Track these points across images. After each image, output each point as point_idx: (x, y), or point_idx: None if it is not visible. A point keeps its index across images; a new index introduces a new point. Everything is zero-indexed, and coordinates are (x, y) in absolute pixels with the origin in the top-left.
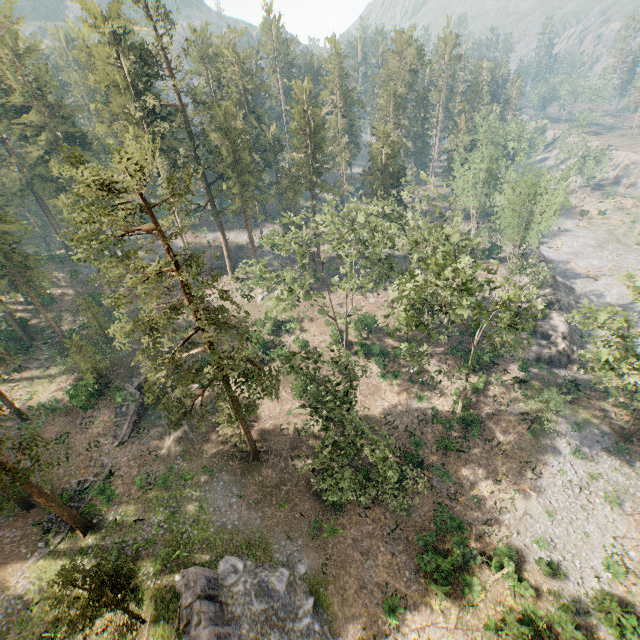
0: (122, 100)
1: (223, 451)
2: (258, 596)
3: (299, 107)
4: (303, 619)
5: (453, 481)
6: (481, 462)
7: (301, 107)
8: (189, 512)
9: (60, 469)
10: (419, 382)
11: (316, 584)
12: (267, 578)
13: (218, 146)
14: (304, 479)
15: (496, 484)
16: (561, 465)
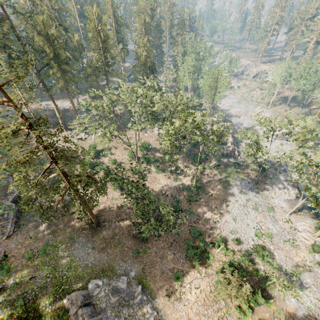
0: None
1: (78, 226)
2: (113, 294)
3: (92, 24)
4: (138, 297)
5: (195, 215)
6: (205, 204)
7: (93, 24)
8: (64, 264)
9: None
10: (175, 172)
11: (141, 278)
12: (116, 284)
13: (42, 45)
14: (126, 230)
15: (213, 212)
16: (236, 198)
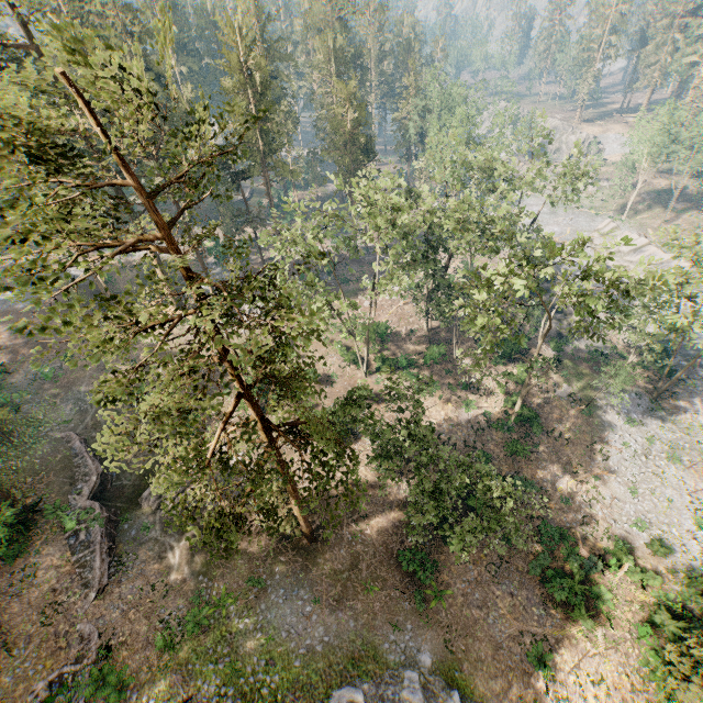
0: None
1: (264, 546)
2: None
3: (234, 55)
4: None
5: (538, 488)
6: (552, 458)
7: (236, 55)
8: (253, 652)
9: (3, 675)
10: (462, 388)
11: (448, 670)
12: (397, 695)
13: None
14: (380, 544)
15: (575, 477)
16: (622, 438)
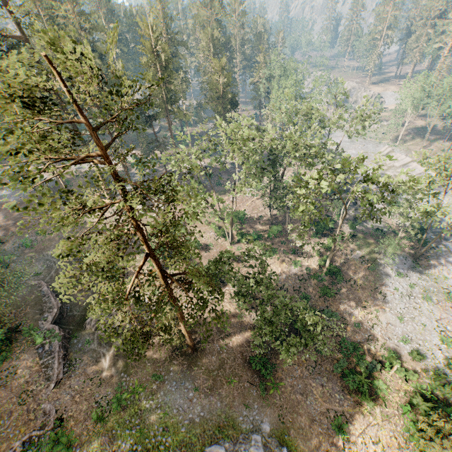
0: None
1: (163, 354)
2: None
3: (148, 42)
4: None
5: (340, 317)
6: (349, 297)
7: (149, 42)
8: (155, 422)
9: None
10: (292, 252)
11: (281, 434)
12: (247, 450)
13: None
14: (238, 353)
15: (364, 310)
16: (394, 285)
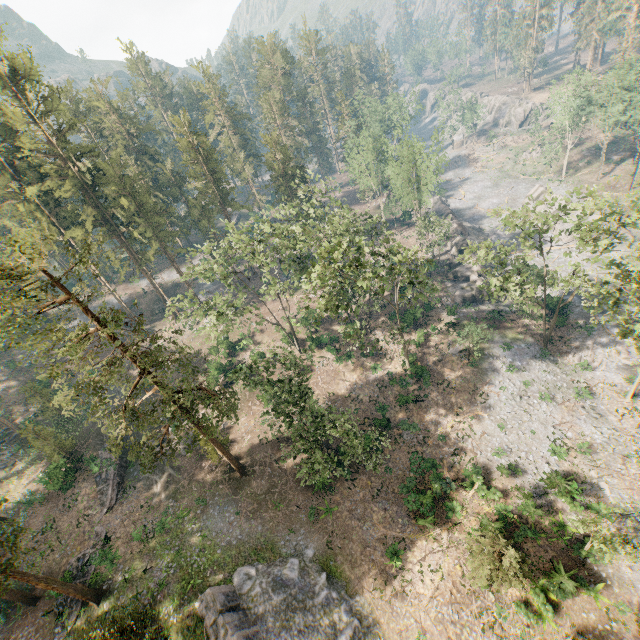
0: (3, 181)
1: (211, 479)
2: (275, 590)
3: (184, 140)
4: (321, 593)
5: (419, 429)
6: (439, 404)
7: (186, 139)
8: (194, 544)
9: (56, 554)
10: (370, 355)
11: (326, 561)
12: (280, 572)
13: (117, 198)
14: (292, 476)
15: (455, 418)
16: (501, 383)
